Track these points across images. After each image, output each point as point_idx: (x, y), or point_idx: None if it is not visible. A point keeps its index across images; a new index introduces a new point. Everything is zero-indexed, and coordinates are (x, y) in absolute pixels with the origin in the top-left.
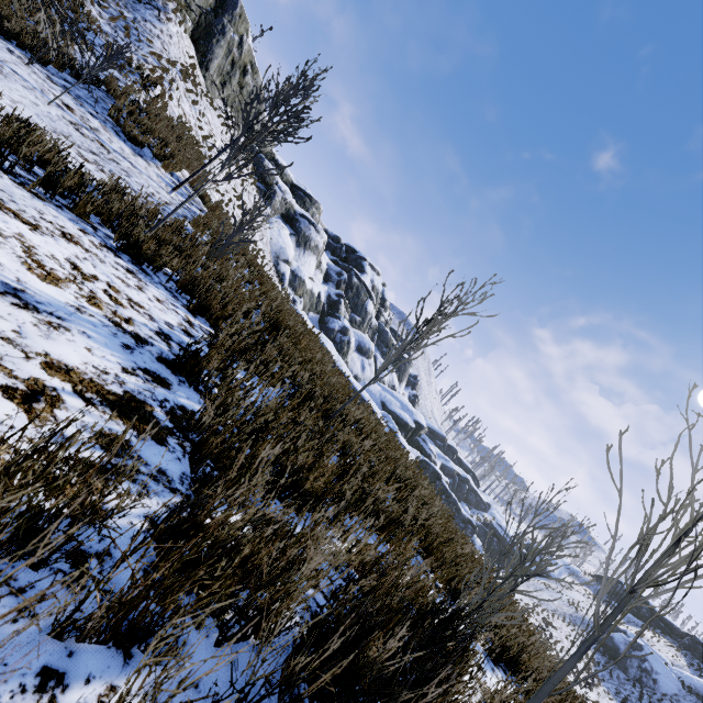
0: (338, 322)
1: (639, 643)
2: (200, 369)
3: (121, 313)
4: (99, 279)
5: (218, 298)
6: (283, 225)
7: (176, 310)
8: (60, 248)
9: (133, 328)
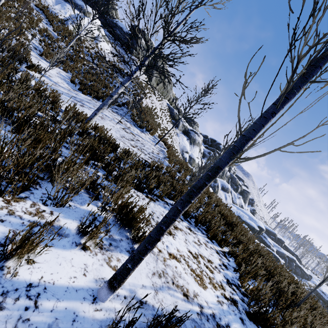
0: None
1: None
2: (271, 324)
3: (217, 281)
4: (197, 254)
5: (221, 230)
6: (184, 136)
7: (210, 246)
8: (181, 242)
9: (227, 293)
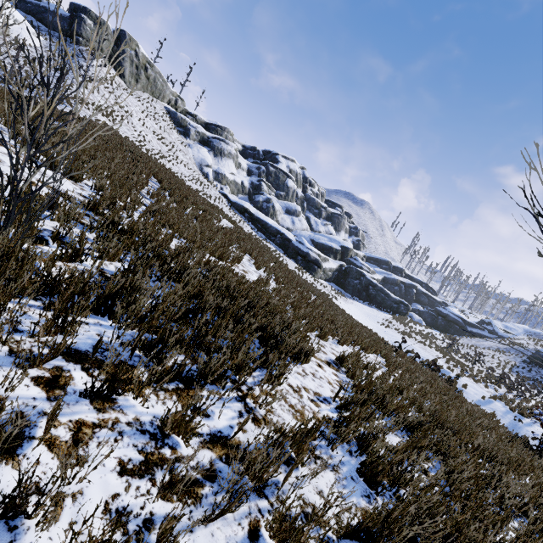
0: (261, 196)
1: None
2: None
3: None
4: None
5: None
6: (201, 147)
7: None
8: None
9: None
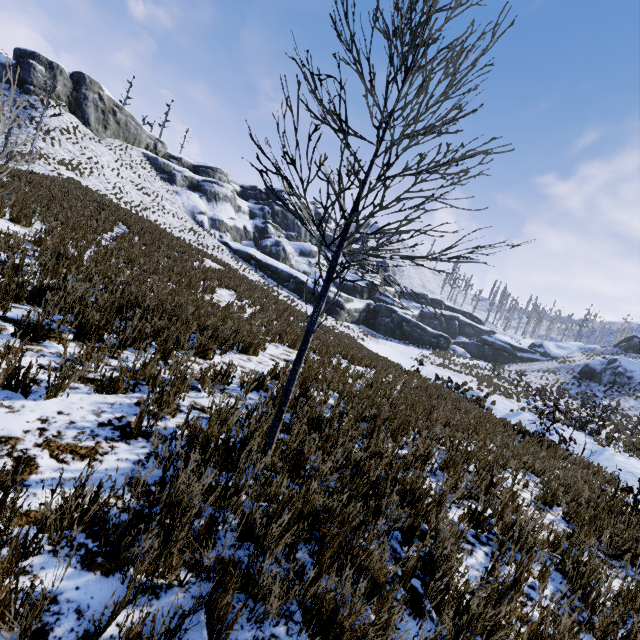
0: (269, 239)
1: (615, 358)
2: None
3: None
4: None
5: None
6: (191, 193)
7: None
8: None
9: None
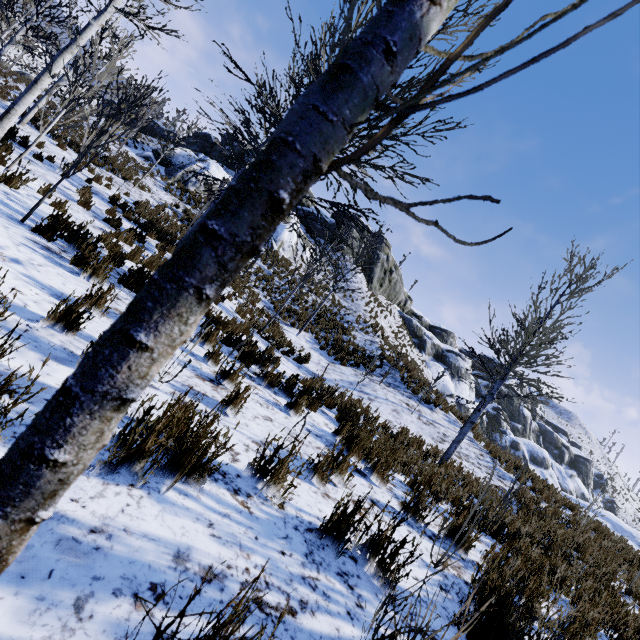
0: (506, 437)
1: None
2: None
3: None
4: None
5: None
6: (438, 365)
7: None
8: None
9: None
